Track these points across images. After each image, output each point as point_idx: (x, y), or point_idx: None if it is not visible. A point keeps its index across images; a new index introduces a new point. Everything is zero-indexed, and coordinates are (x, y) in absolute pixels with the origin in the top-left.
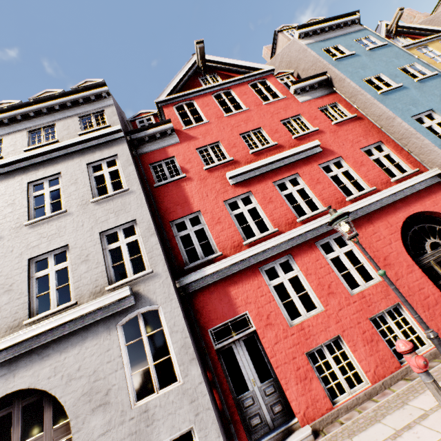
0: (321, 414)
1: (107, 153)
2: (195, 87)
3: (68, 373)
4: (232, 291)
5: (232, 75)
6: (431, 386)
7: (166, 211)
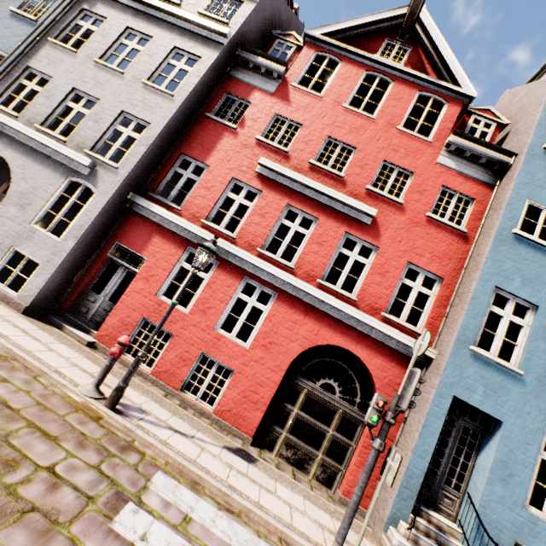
0: (109, 346)
1: (197, 50)
2: (369, 47)
3: (26, 175)
4: (156, 238)
5: (426, 66)
6: (104, 365)
7: (189, 143)
